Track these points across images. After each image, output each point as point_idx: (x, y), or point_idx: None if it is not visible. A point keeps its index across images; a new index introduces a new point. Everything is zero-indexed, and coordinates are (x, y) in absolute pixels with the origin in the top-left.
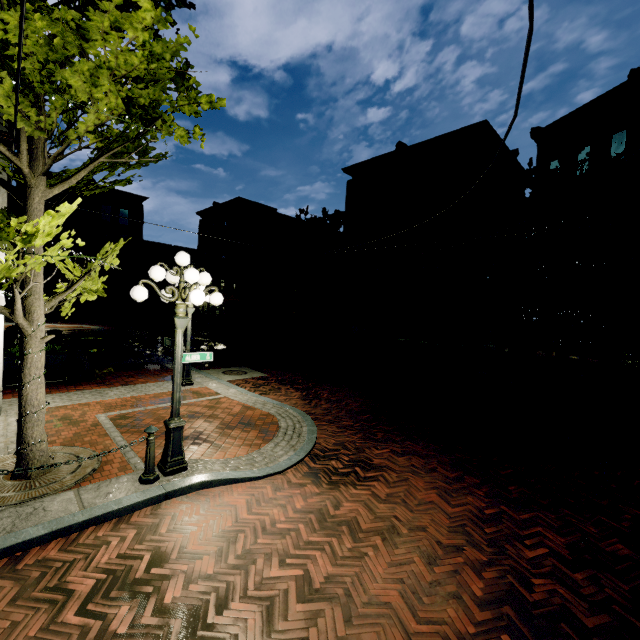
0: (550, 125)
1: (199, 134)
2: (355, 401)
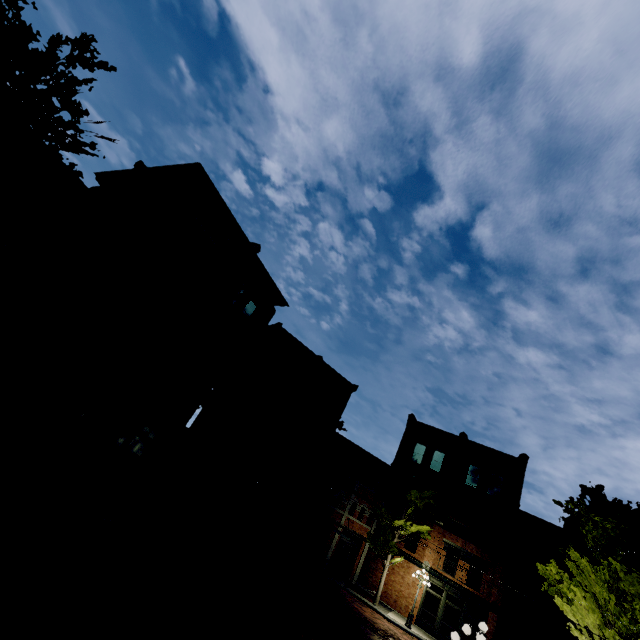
0: (289, 335)
1: (545, 586)
2: None
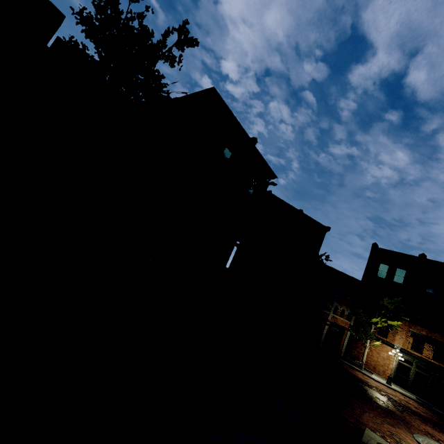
0: (277, 198)
1: None
2: (367, 404)
